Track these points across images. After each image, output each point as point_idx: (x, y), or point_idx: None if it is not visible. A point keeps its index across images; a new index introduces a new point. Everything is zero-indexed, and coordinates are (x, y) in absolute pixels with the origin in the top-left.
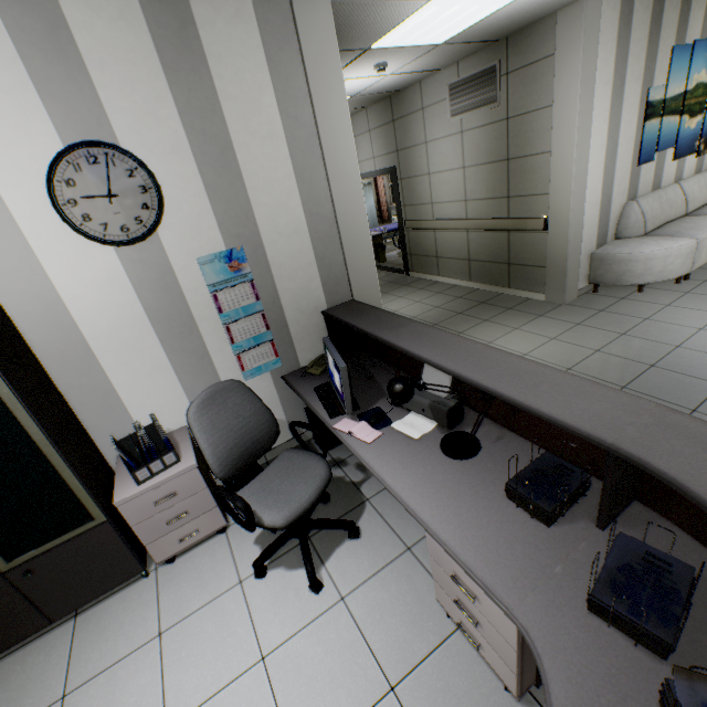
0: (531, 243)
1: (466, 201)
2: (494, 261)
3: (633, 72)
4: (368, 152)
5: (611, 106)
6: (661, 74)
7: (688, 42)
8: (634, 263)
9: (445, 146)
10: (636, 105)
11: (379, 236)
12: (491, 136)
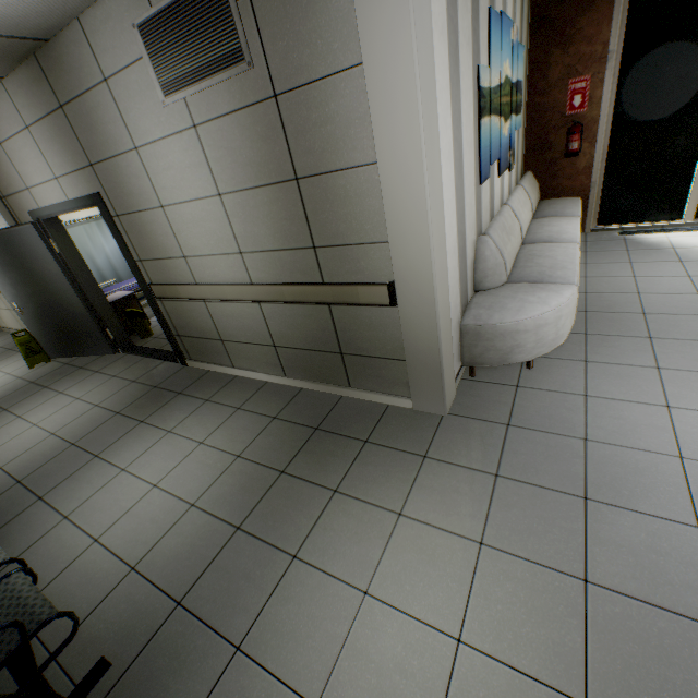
0: (373, 323)
1: (243, 253)
2: (316, 348)
3: (464, 28)
4: (42, 168)
5: (451, 81)
6: (483, 48)
7: (496, 11)
8: (524, 334)
9: (174, 153)
10: (471, 89)
11: (131, 298)
12: (252, 132)
